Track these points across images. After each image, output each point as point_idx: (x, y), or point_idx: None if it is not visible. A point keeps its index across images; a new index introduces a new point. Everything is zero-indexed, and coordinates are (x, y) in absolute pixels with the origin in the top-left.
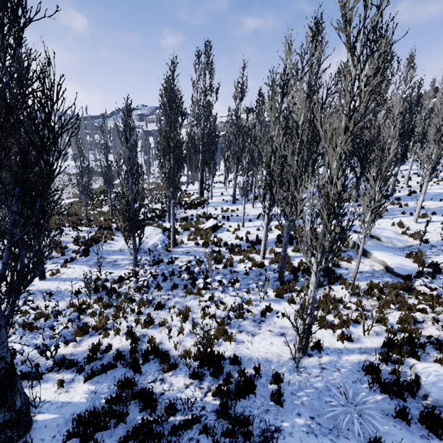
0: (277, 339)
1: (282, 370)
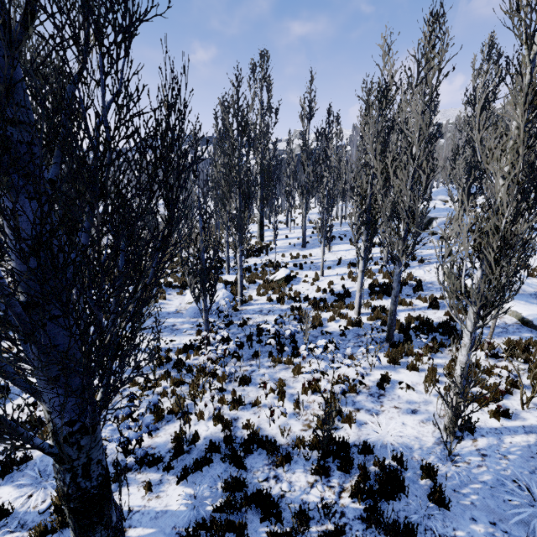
0: (409, 418)
1: (429, 459)
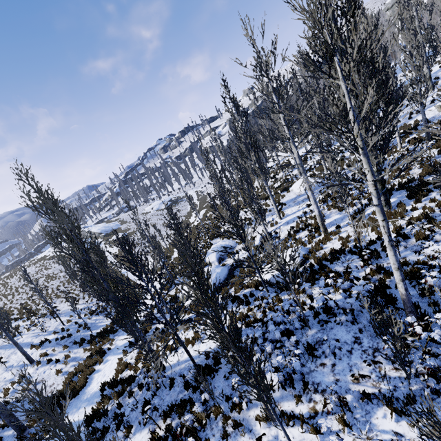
0: None
1: None
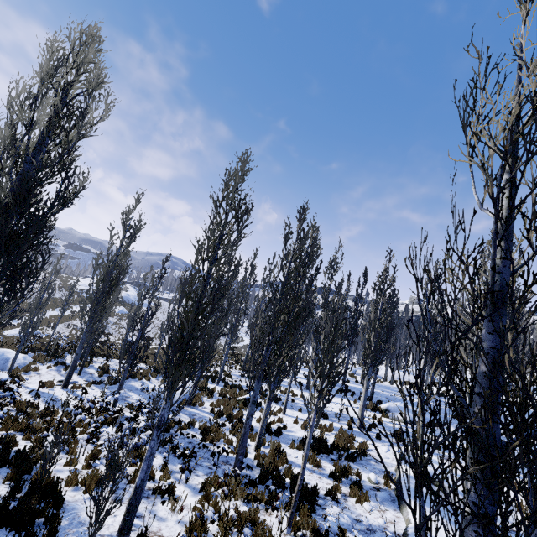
0: None
1: (75, 536)
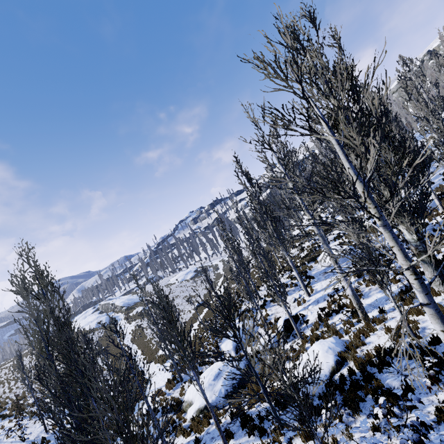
0: None
1: None
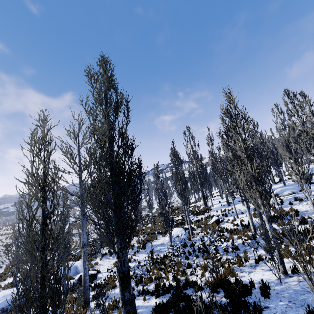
0: (267, 272)
1: (270, 285)
